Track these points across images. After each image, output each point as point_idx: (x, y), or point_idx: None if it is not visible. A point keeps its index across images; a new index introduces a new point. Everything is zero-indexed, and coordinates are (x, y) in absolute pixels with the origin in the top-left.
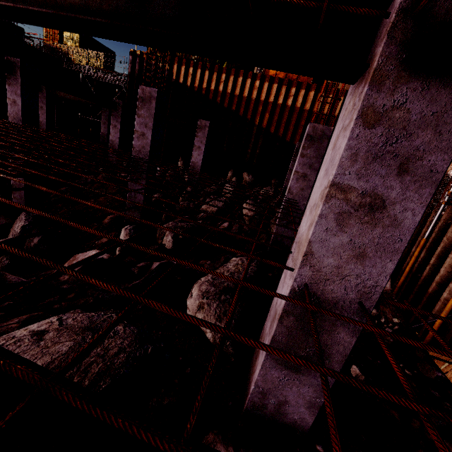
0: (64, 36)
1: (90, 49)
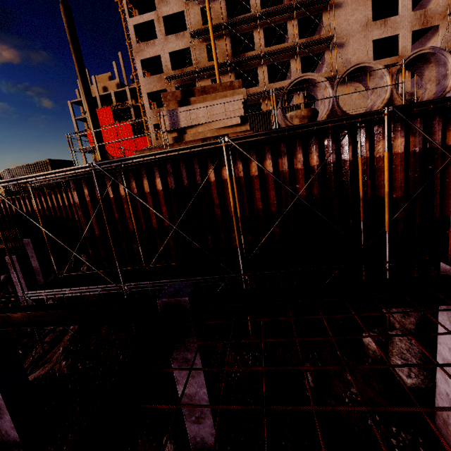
0: None
1: None
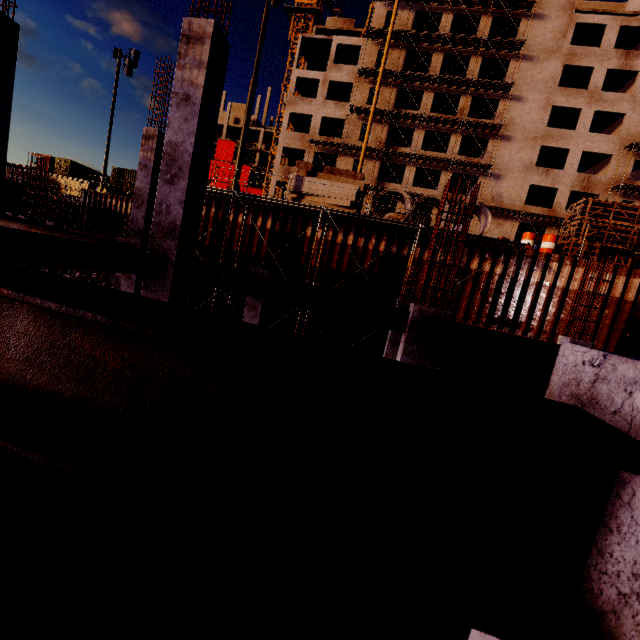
0: (56, 165)
1: (81, 175)
